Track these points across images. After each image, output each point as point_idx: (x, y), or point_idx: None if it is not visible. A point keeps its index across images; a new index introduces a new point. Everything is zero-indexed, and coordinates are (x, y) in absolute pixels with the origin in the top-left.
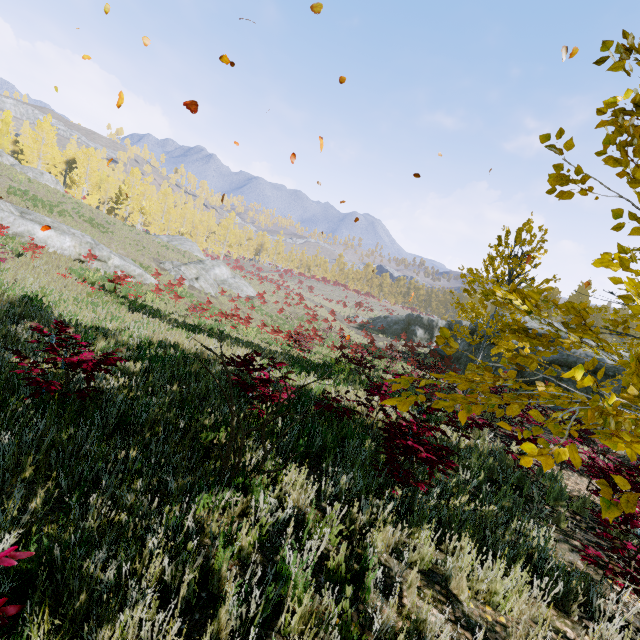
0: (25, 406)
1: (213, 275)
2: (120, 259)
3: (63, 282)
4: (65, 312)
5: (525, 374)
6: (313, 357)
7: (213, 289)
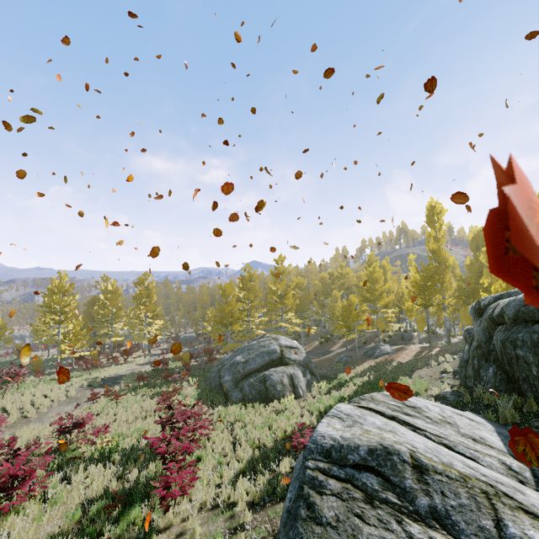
0: None
1: None
2: None
3: None
4: None
5: None
6: None
7: None
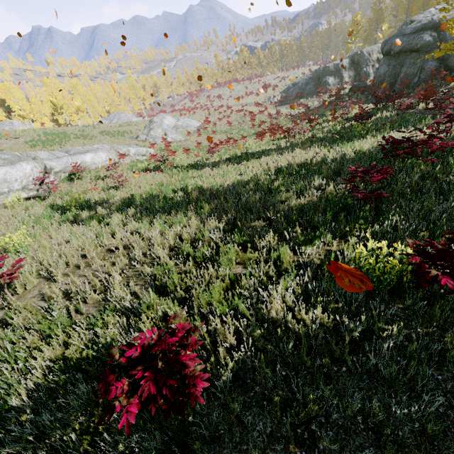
0: (365, 210)
1: (166, 127)
2: (132, 148)
3: (145, 177)
4: (213, 183)
5: (447, 62)
6: (316, 135)
7: (179, 136)
